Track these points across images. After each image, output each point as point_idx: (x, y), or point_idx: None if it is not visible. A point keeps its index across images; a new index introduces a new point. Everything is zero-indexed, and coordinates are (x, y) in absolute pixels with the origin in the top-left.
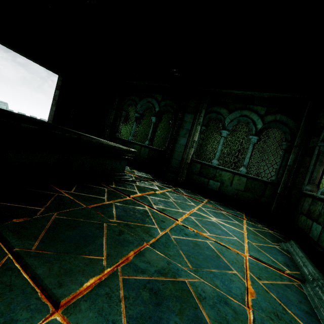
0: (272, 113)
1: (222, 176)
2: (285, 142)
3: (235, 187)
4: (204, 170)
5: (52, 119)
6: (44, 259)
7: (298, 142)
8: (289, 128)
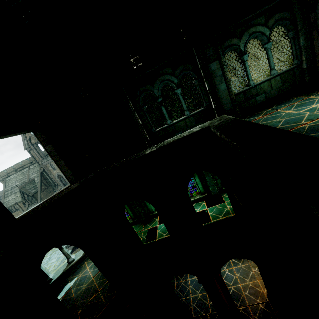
0: (270, 17)
1: (262, 88)
2: (290, 32)
3: (275, 88)
4: (247, 95)
5: (72, 173)
6: None
7: (301, 25)
8: (287, 20)
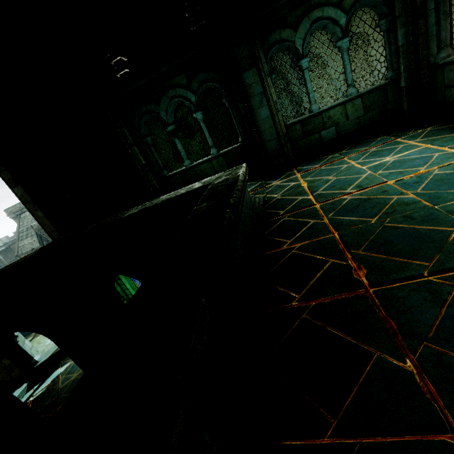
0: None
1: (332, 117)
2: (383, 20)
3: (353, 117)
4: (307, 127)
5: (54, 228)
6: (449, 259)
7: (401, 8)
8: None
